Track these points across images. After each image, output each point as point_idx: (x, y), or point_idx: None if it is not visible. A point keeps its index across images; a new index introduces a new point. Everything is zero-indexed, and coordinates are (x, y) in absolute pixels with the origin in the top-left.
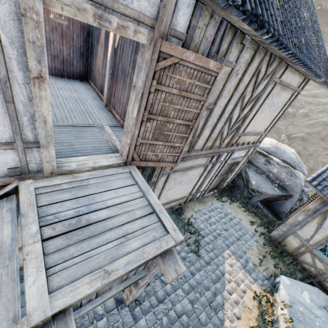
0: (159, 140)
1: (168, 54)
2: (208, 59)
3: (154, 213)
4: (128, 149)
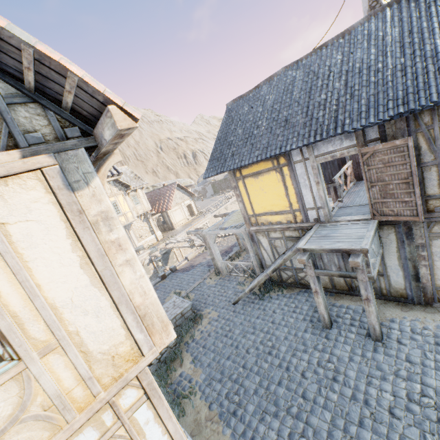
0: (387, 198)
1: (365, 152)
2: (392, 141)
3: (363, 239)
4: (369, 208)
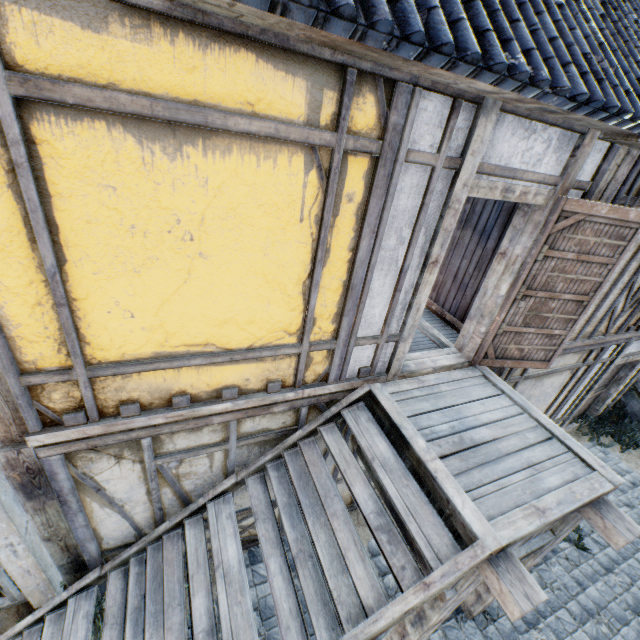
0: (531, 325)
1: (571, 212)
2: (628, 208)
3: (554, 439)
4: (481, 341)
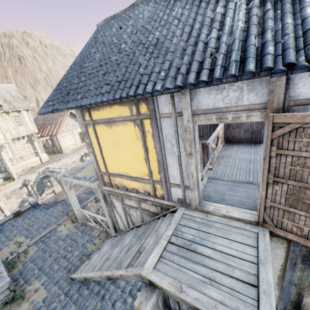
0: (298, 208)
1: (283, 123)
2: None
3: (256, 288)
4: (259, 208)
